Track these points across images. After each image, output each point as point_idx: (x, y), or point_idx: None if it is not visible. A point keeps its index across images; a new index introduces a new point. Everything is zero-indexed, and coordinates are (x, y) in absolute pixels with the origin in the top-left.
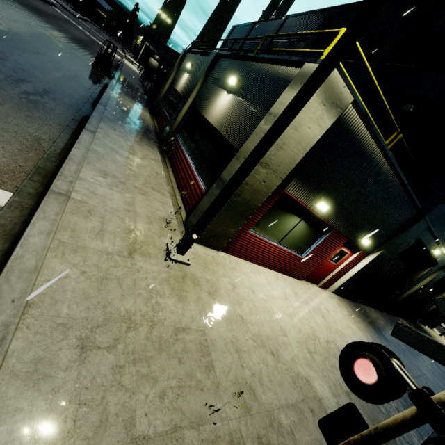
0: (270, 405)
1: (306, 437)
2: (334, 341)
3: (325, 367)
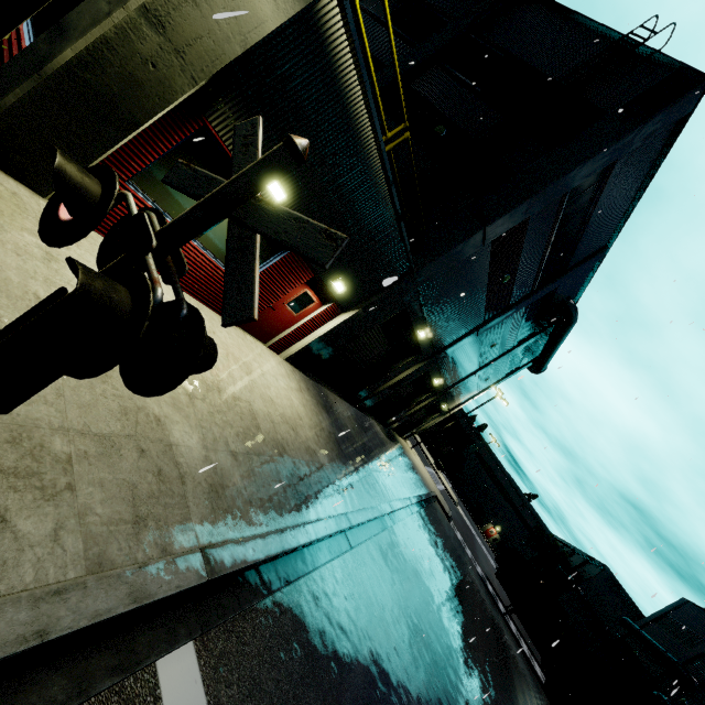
0: (34, 420)
1: (103, 473)
2: (252, 402)
3: (211, 419)
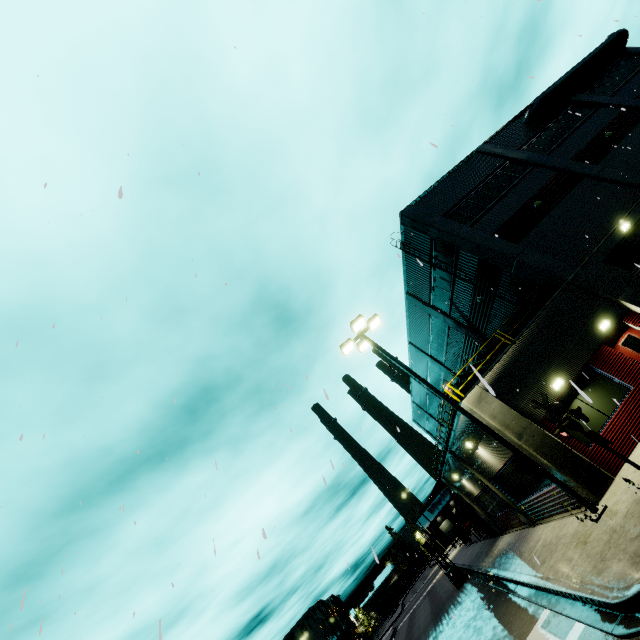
0: None
1: None
2: None
3: None
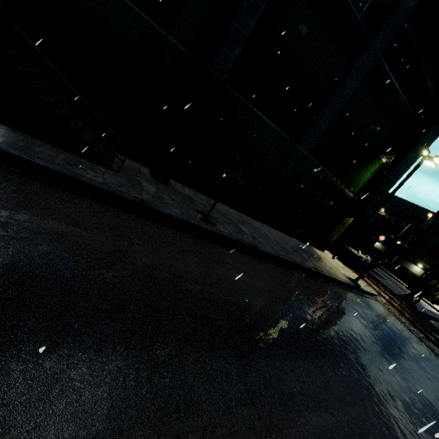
0: None
1: None
2: None
3: None
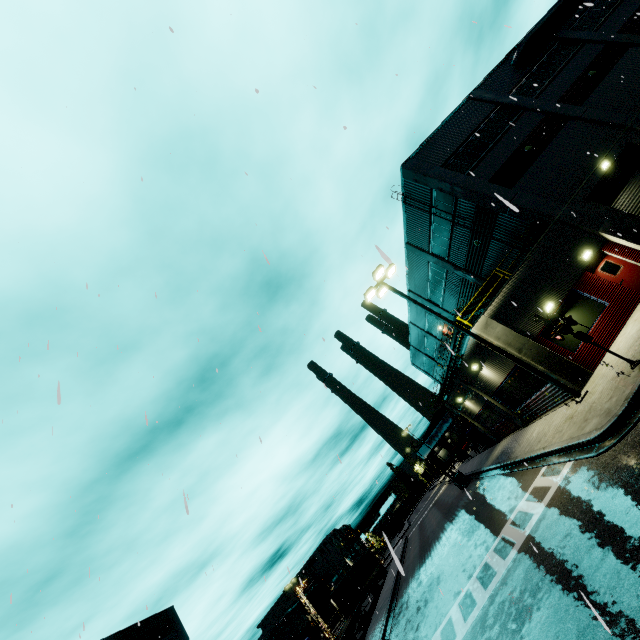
0: None
1: None
2: None
3: None
